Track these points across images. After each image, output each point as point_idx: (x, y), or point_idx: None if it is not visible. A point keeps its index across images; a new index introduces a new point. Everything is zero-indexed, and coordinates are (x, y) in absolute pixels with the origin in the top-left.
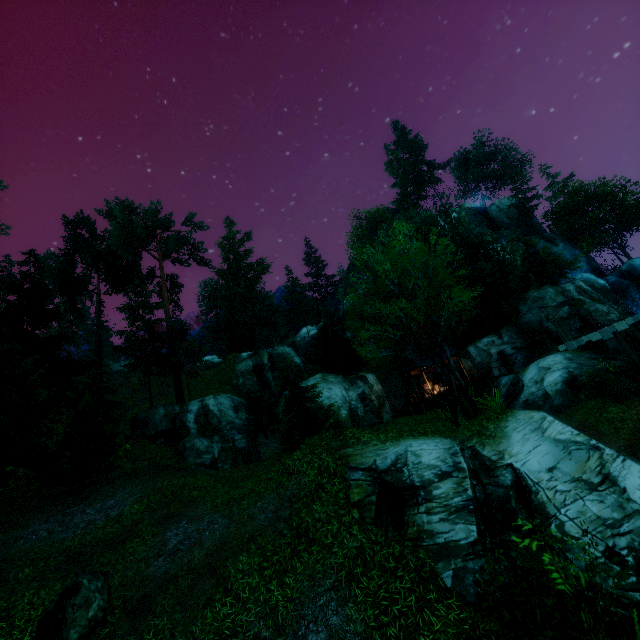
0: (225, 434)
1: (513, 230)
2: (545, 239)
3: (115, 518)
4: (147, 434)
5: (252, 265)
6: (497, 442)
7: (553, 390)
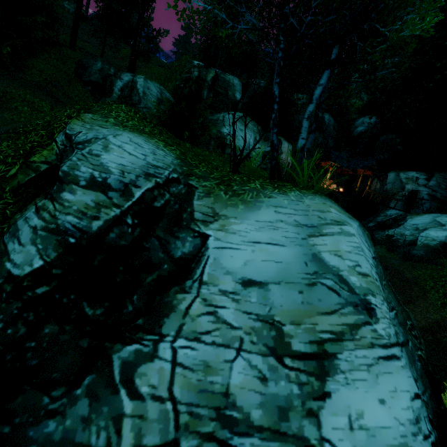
0: None
1: None
2: None
3: None
4: (82, 78)
5: None
6: (230, 203)
7: (424, 242)
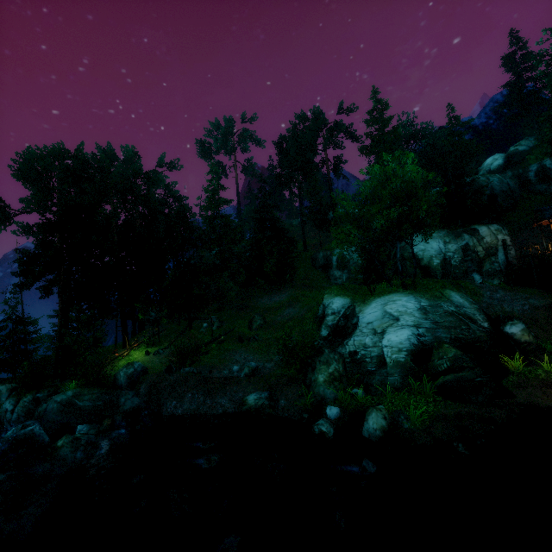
0: (351, 269)
1: None
2: None
3: (280, 301)
4: (316, 265)
5: (389, 133)
6: (364, 306)
7: None
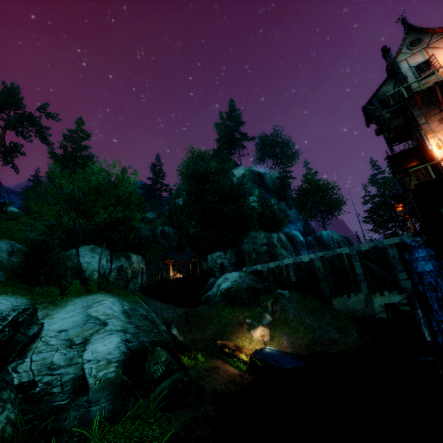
0: None
1: (273, 193)
2: (287, 204)
3: None
4: None
5: (83, 157)
6: (54, 309)
7: (220, 292)
